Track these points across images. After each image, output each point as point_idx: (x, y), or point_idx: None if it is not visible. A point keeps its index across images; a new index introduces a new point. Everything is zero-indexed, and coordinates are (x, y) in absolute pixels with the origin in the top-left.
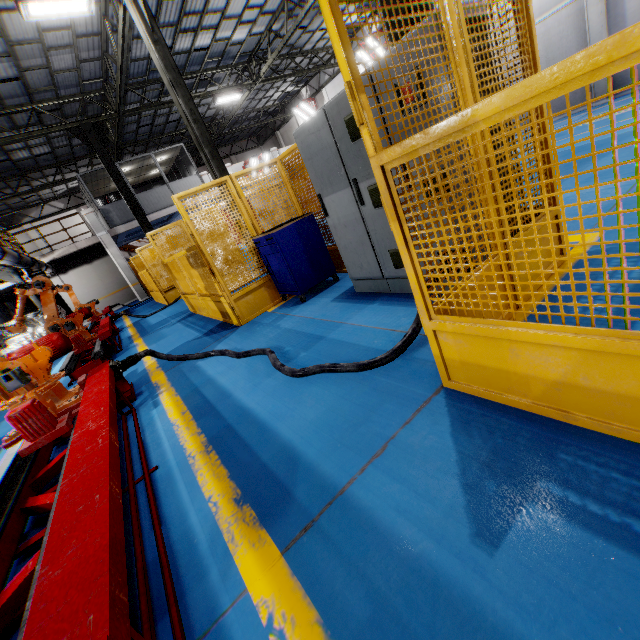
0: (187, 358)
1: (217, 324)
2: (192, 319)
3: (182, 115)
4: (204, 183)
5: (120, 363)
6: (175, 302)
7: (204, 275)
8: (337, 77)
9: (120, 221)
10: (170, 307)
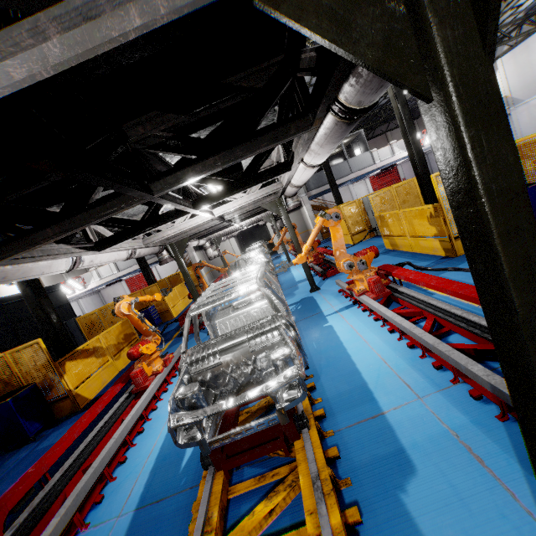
0: (429, 269)
1: (427, 256)
2: (394, 252)
3: (397, 115)
4: (373, 157)
5: (396, 265)
6: (359, 243)
7: (431, 223)
8: (519, 45)
9: (314, 187)
10: (357, 245)
